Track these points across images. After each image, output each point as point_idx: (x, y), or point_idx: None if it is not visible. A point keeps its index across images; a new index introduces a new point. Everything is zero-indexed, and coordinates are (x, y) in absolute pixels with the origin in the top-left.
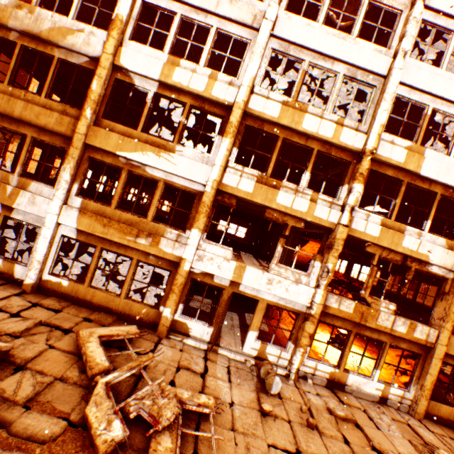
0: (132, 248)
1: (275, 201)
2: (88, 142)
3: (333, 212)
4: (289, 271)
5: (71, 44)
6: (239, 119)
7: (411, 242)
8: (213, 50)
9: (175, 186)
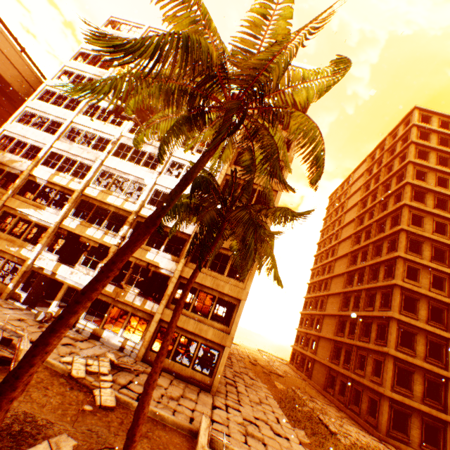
0: (8, 253)
1: (86, 233)
2: (6, 204)
3: (113, 239)
4: (85, 268)
5: (15, 166)
6: (77, 196)
7: (151, 256)
8: (77, 169)
9: (40, 224)
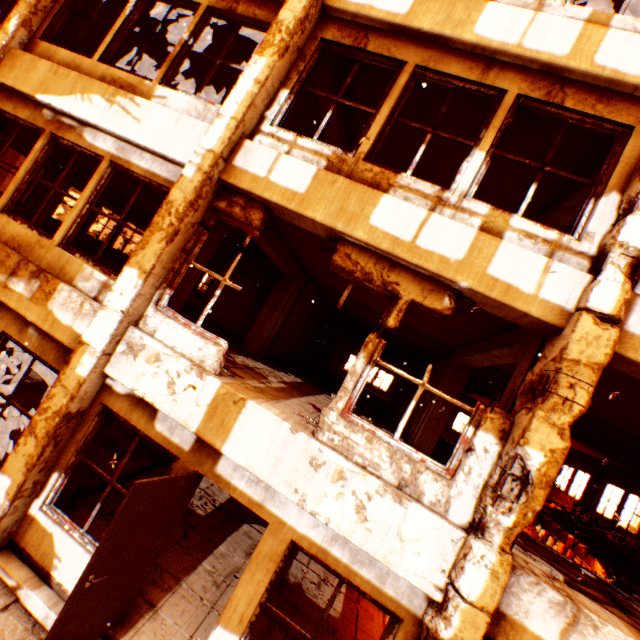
0: (1, 302)
1: (367, 219)
2: None
3: (561, 271)
4: (380, 445)
5: None
6: (301, 14)
7: None
8: None
9: (132, 171)
